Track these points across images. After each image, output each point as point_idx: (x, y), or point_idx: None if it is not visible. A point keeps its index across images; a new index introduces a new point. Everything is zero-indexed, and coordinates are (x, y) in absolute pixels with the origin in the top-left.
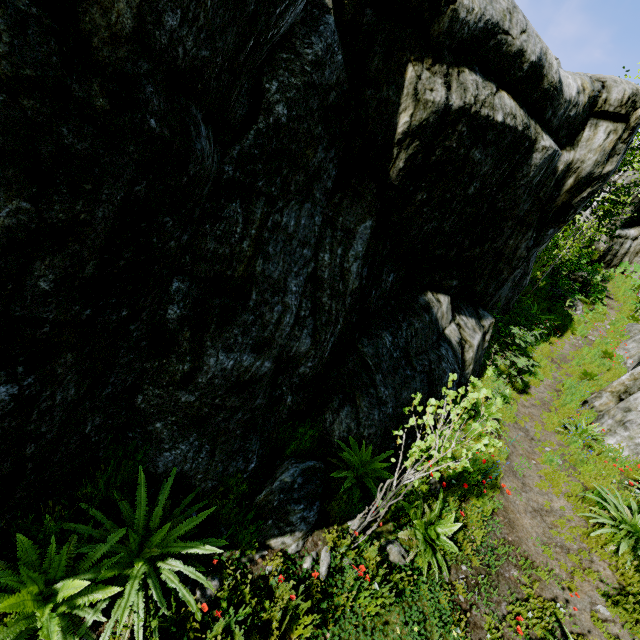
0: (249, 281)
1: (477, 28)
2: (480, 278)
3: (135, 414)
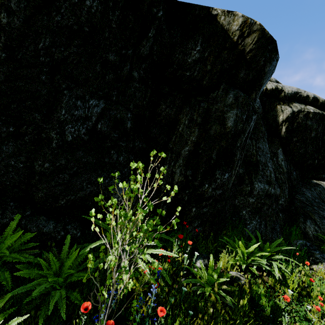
0: (257, 162)
1: (292, 94)
2: None
3: (235, 208)
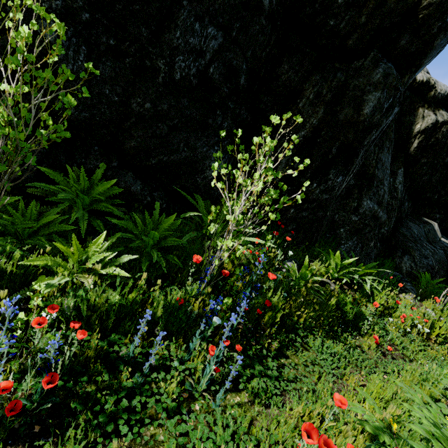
0: (374, 176)
1: (444, 95)
2: None
3: (332, 224)
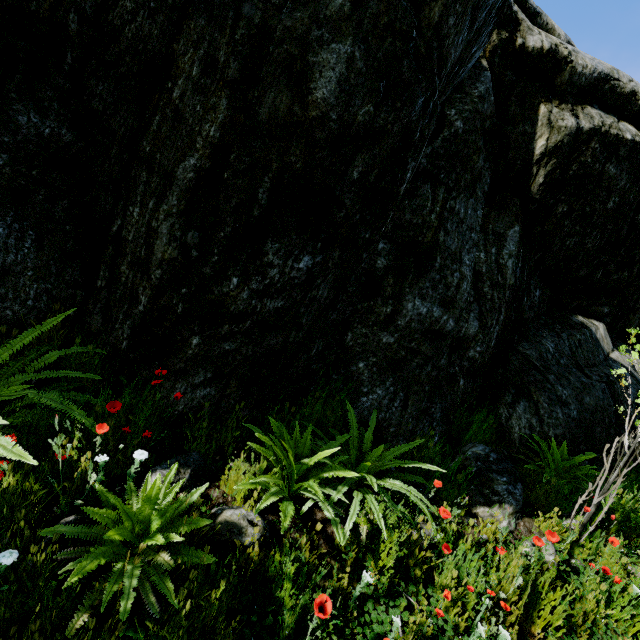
0: (435, 247)
1: (592, 77)
2: (632, 313)
3: (342, 353)
